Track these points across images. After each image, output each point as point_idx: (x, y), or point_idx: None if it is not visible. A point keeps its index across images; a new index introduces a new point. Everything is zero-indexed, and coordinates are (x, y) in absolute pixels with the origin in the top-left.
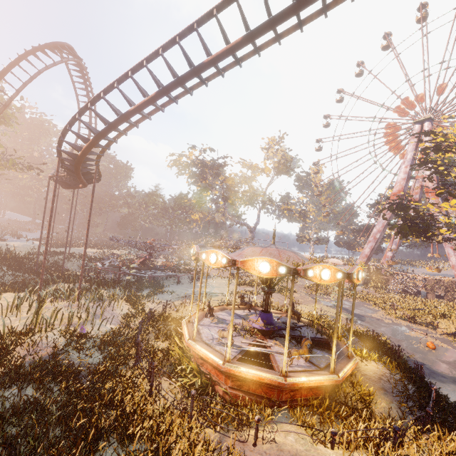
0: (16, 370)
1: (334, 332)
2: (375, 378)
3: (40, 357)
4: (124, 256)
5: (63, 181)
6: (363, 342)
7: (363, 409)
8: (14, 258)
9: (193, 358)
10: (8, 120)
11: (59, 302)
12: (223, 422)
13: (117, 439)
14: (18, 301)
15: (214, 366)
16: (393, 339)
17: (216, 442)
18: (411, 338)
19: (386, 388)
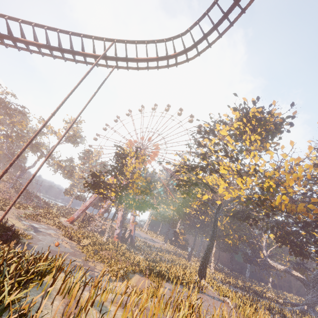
0: None
1: None
2: None
3: None
4: None
5: None
6: None
7: None
8: None
9: None
10: None
11: None
12: None
13: None
14: None
15: None
16: (38, 240)
17: None
18: (53, 242)
19: None
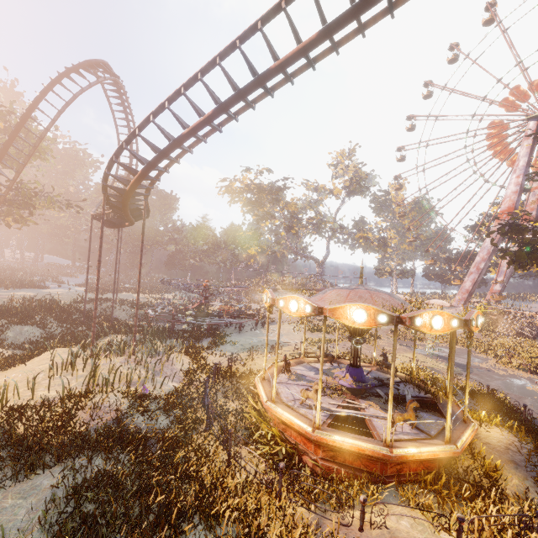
0: (82, 437)
1: (449, 392)
2: (501, 448)
3: (106, 422)
4: (175, 301)
5: (107, 219)
6: (476, 400)
7: (489, 487)
8: (60, 308)
9: (272, 422)
10: (44, 153)
11: (113, 357)
12: (317, 500)
13: (203, 521)
14: (72, 358)
15: (299, 433)
16: (512, 396)
17: (314, 524)
18: (536, 394)
19: (517, 461)
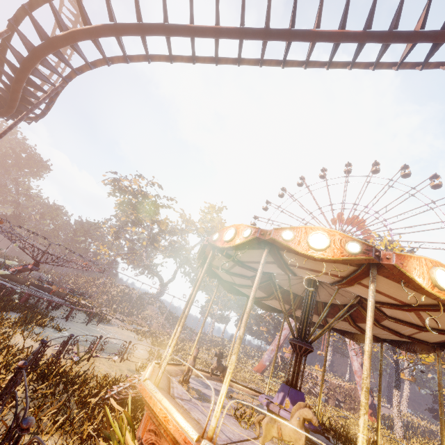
0: None
1: None
2: None
3: None
4: None
5: None
6: None
7: None
8: None
9: None
10: None
11: None
12: None
13: None
14: None
15: None
16: None
17: None
18: None
19: None
